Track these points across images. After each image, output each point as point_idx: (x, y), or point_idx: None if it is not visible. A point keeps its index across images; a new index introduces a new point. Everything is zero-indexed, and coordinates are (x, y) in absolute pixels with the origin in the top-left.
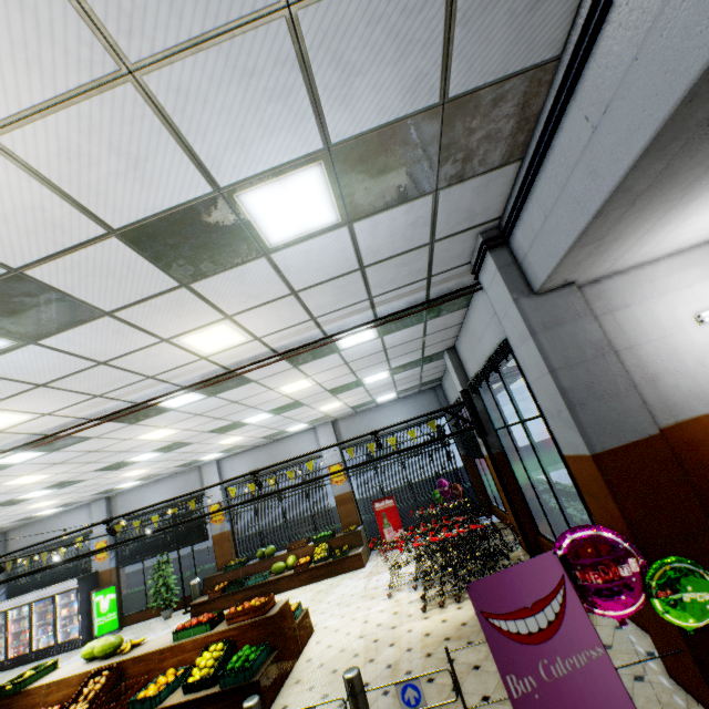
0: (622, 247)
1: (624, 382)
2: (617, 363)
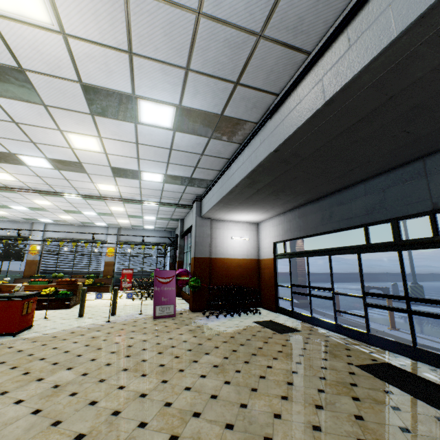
0: (219, 216)
1: (208, 244)
2: (209, 240)
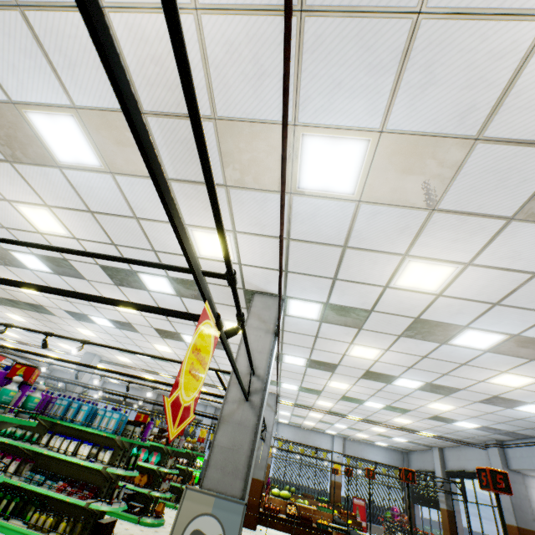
0: None
1: (530, 511)
2: (529, 504)
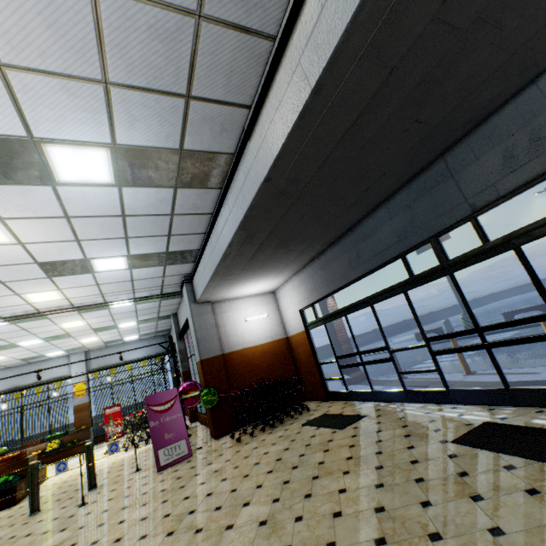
0: (221, 294)
1: (216, 337)
2: (216, 331)
